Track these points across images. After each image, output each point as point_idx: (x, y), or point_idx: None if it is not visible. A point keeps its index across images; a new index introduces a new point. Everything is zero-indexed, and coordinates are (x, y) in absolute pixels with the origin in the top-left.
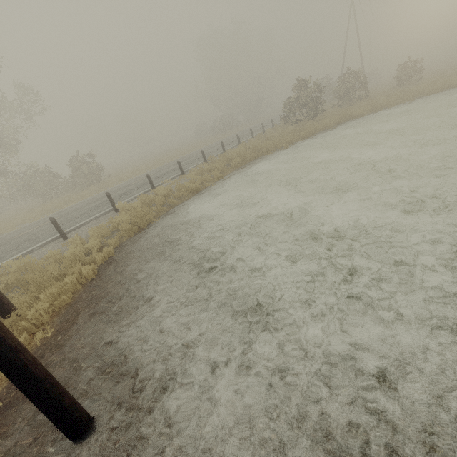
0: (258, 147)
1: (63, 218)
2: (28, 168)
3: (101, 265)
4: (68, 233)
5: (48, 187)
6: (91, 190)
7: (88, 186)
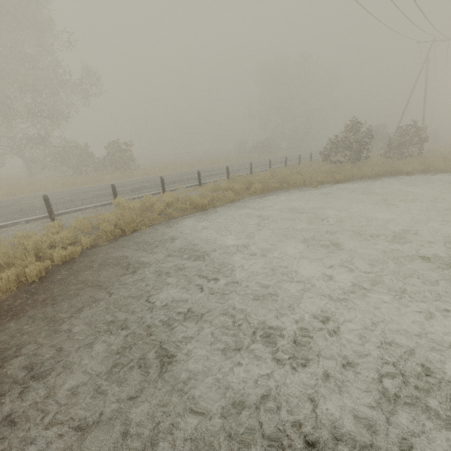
0: (285, 178)
1: (68, 198)
2: (68, 142)
3: (57, 266)
4: (60, 214)
5: (80, 163)
6: (115, 176)
7: (116, 172)
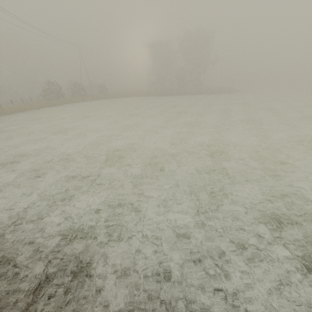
0: (22, 107)
1: None
2: None
3: None
4: None
5: None
6: None
7: None
